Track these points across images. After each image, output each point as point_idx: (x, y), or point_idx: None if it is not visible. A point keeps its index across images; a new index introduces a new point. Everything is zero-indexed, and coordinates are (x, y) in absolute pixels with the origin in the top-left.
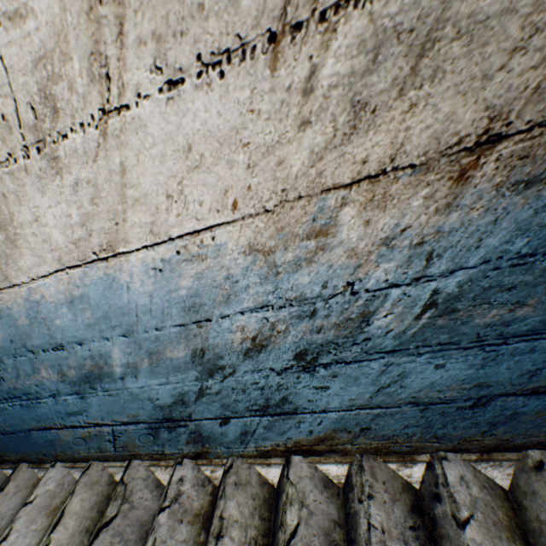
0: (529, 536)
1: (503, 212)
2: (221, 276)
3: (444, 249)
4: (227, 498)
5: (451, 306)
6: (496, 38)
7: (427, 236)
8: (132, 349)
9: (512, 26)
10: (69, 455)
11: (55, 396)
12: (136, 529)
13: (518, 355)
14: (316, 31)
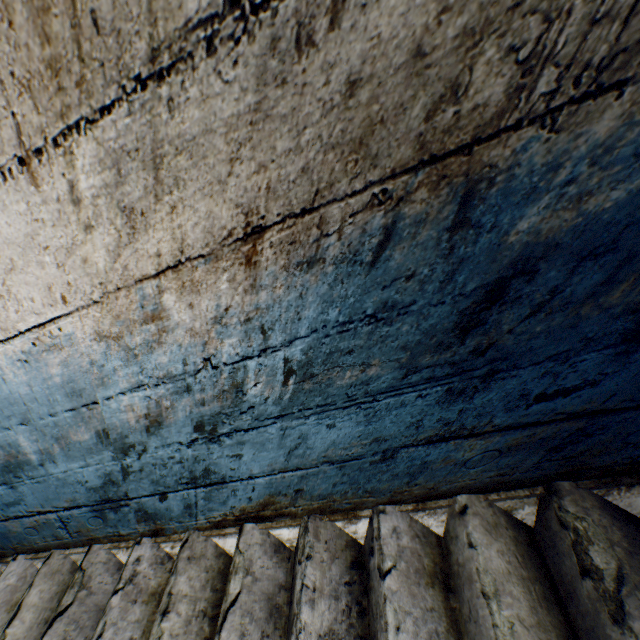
0: (451, 579)
1: (303, 288)
2: (86, 362)
3: (273, 323)
4: (178, 574)
5: (309, 372)
6: (211, 152)
7: (251, 313)
8: (38, 436)
9: (219, 143)
10: (28, 546)
11: None
12: (93, 615)
13: (394, 409)
14: (57, 154)
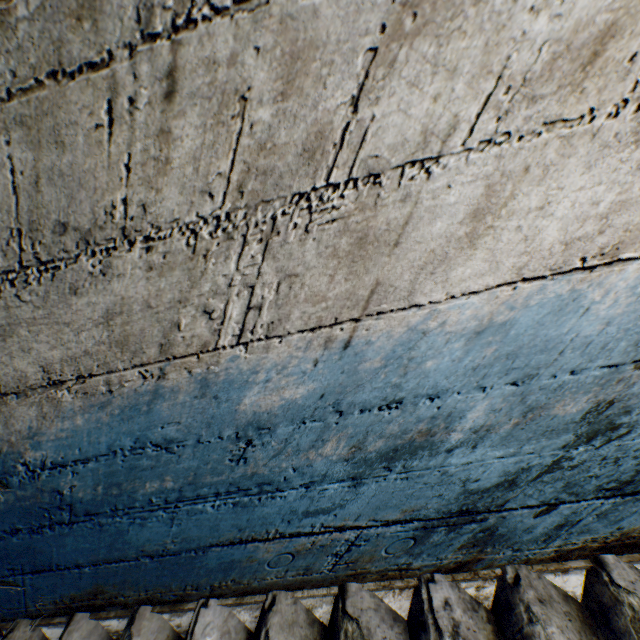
0: None
1: None
2: None
3: None
4: (542, 622)
5: None
6: None
7: None
8: (506, 403)
9: None
10: (241, 584)
11: (311, 485)
12: None
13: None
14: None
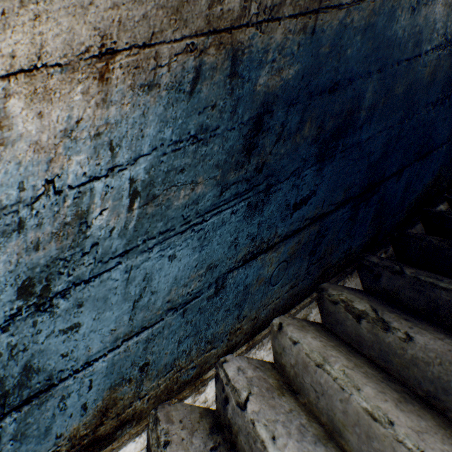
0: (293, 385)
1: (146, 107)
2: None
3: (120, 139)
4: None
5: (151, 193)
6: None
7: (101, 128)
8: None
9: None
10: None
11: None
12: None
13: (218, 229)
14: None
